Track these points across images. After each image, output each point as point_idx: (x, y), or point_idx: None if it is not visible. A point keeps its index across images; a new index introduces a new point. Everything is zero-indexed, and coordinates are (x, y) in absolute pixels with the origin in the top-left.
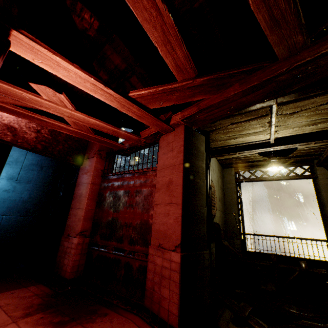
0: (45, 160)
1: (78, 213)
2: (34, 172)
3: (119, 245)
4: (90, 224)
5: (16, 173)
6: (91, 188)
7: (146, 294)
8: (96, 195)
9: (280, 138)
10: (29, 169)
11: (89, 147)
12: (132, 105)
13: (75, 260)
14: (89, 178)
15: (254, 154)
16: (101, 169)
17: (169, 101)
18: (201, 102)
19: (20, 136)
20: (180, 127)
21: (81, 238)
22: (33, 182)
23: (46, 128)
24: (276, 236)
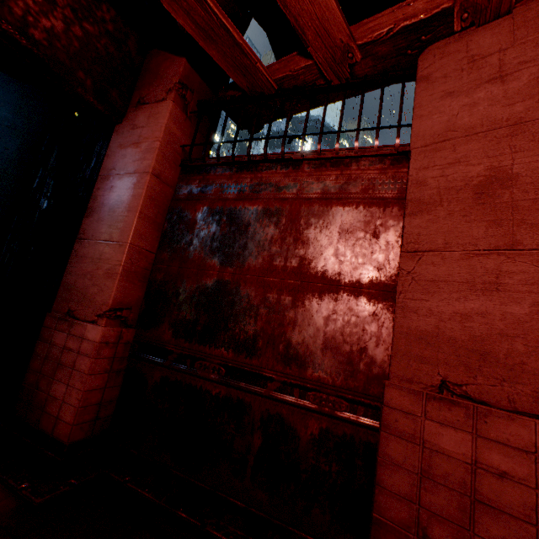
0: None
1: (106, 254)
2: None
3: (244, 361)
4: (140, 291)
5: None
6: (153, 188)
7: None
8: (161, 212)
9: None
10: None
11: (147, 75)
12: None
13: (91, 388)
14: (148, 157)
15: None
16: (183, 145)
17: None
18: None
19: None
20: None
21: (113, 326)
22: None
23: None
24: None
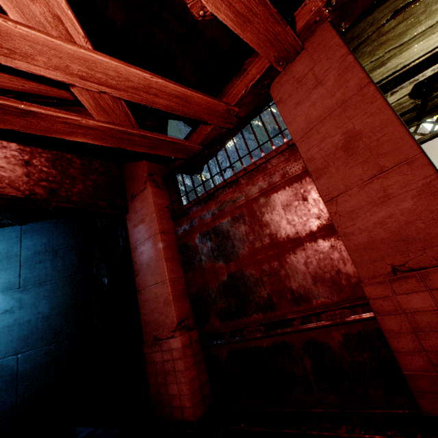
0: (57, 239)
1: (158, 293)
2: (44, 265)
3: (271, 316)
4: (187, 304)
5: (13, 277)
6: (164, 240)
7: (416, 389)
8: (175, 251)
9: None
10: (35, 263)
11: (128, 180)
12: None
13: (191, 379)
14: (153, 224)
15: (403, 98)
16: (166, 206)
17: None
18: None
19: None
20: (317, 32)
21: (184, 334)
22: (48, 281)
23: (41, 156)
24: None
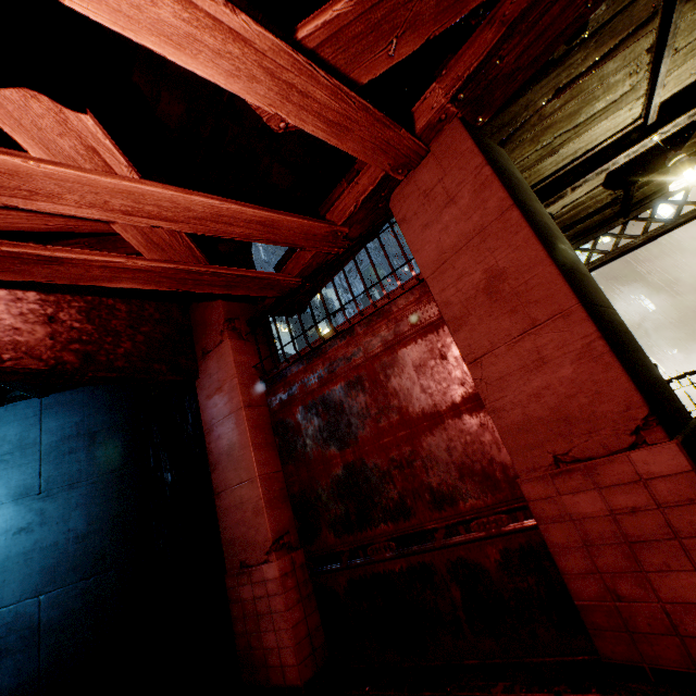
0: (94, 415)
1: (245, 496)
2: (76, 456)
3: (404, 526)
4: (287, 511)
5: (31, 477)
6: (251, 418)
7: (592, 625)
8: (268, 432)
9: (665, 102)
10: (63, 454)
11: (198, 328)
12: (314, 75)
13: (295, 623)
14: (235, 395)
15: (595, 190)
16: (254, 365)
17: (415, 30)
18: (502, 5)
19: (4, 343)
20: (445, 132)
21: (283, 556)
22: (83, 481)
23: (70, 306)
24: (694, 371)
